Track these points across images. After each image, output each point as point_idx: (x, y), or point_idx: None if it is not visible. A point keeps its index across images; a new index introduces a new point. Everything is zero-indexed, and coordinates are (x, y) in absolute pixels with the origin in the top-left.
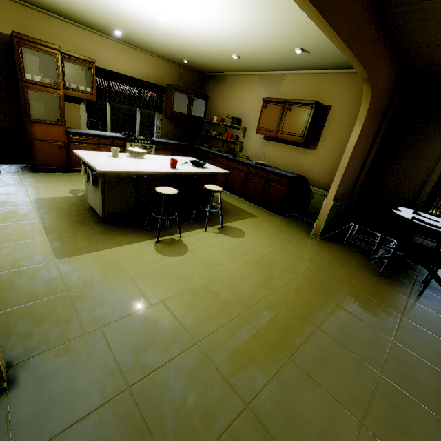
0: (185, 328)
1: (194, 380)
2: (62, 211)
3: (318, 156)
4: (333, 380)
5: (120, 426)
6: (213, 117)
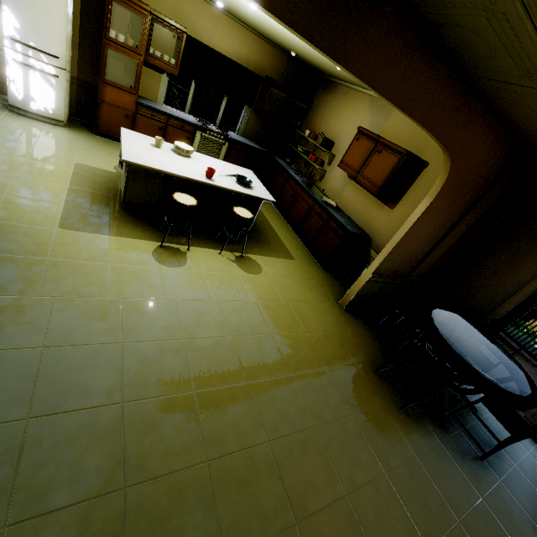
0: (122, 327)
1: (97, 366)
2: (94, 184)
3: (392, 218)
4: (216, 424)
5: (20, 367)
6: (306, 130)
